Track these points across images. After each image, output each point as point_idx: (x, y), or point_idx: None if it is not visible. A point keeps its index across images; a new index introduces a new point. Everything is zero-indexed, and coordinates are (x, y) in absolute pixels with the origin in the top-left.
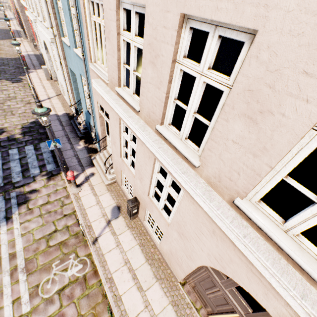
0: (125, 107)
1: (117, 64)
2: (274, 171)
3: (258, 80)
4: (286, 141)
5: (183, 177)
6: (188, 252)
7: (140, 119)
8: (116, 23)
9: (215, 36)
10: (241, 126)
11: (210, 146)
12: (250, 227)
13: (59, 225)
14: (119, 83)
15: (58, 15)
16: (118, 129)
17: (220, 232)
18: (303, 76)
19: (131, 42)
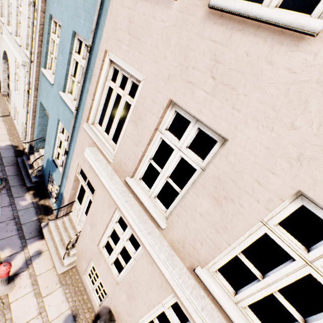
0: (138, 209)
1: (140, 155)
2: None
3: None
4: None
5: None
6: None
7: (163, 237)
8: (159, 119)
9: None
10: None
11: None
12: None
13: None
14: (133, 174)
15: (46, 45)
16: (108, 216)
17: None
18: None
19: (175, 148)
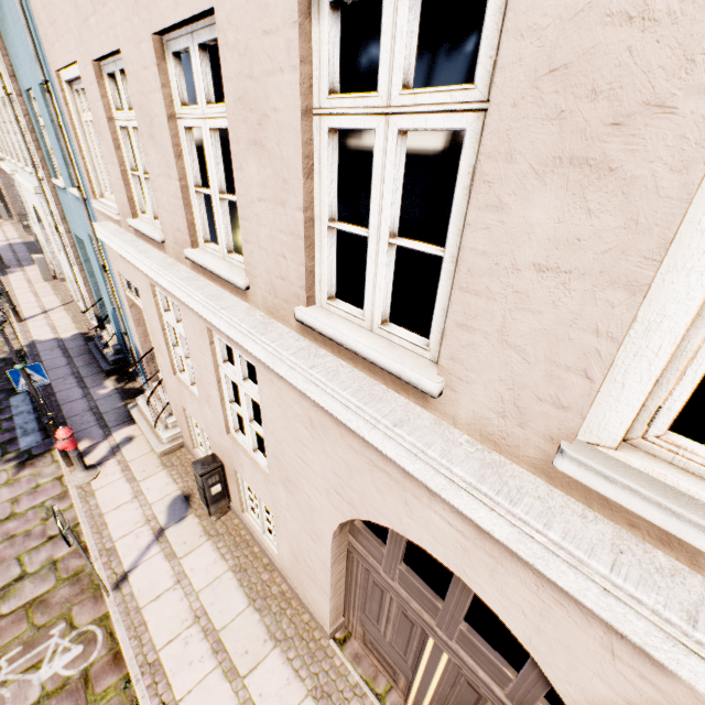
0: (145, 247)
1: (120, 173)
2: (317, 221)
3: (240, 76)
4: (294, 151)
5: (223, 314)
6: (310, 522)
7: (170, 258)
8: (102, 101)
9: (196, 49)
10: (255, 164)
11: (245, 233)
12: (332, 356)
13: (33, 561)
14: (134, 211)
15: (41, 140)
16: (154, 308)
17: (316, 413)
18: (266, 39)
19: (128, 124)
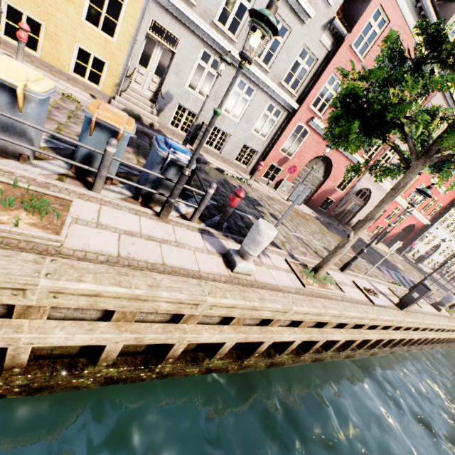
0: None
1: None
2: None
3: None
4: None
5: None
6: None
7: None
8: None
9: None
10: None
11: None
12: None
13: None
14: None
15: None
16: None
17: None
18: None
19: None
